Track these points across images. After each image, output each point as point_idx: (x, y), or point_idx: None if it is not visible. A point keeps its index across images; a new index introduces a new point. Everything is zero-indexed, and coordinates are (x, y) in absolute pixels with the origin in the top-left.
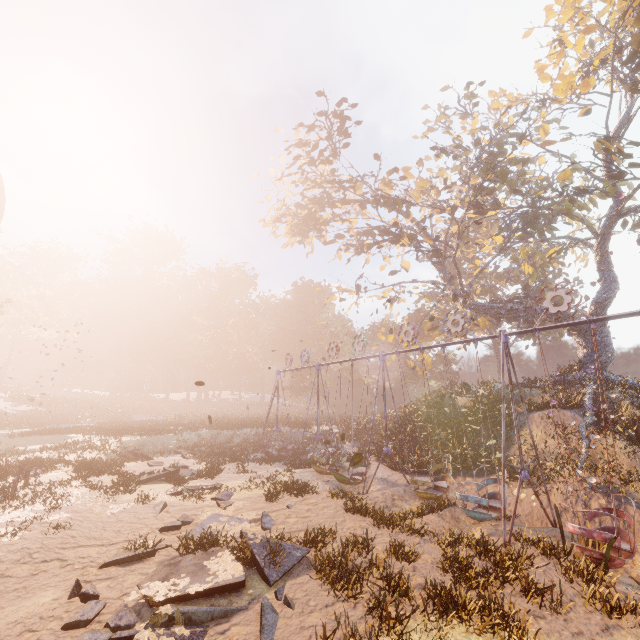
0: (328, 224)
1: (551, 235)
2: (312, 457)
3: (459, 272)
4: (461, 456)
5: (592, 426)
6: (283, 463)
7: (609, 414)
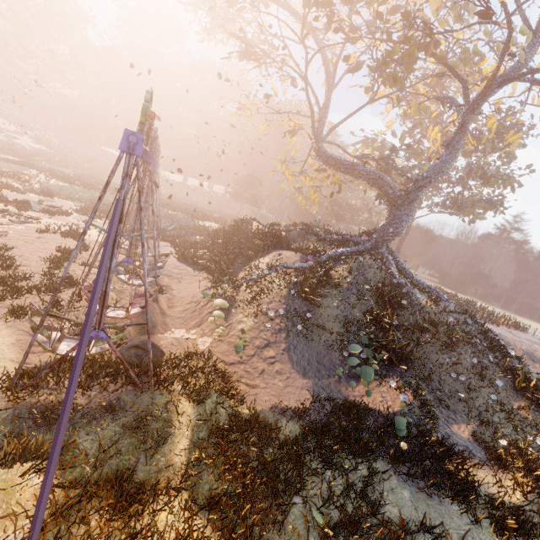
0: (233, 22)
1: (402, 87)
2: None
3: (312, 110)
4: (210, 259)
5: (301, 271)
6: None
7: (319, 267)
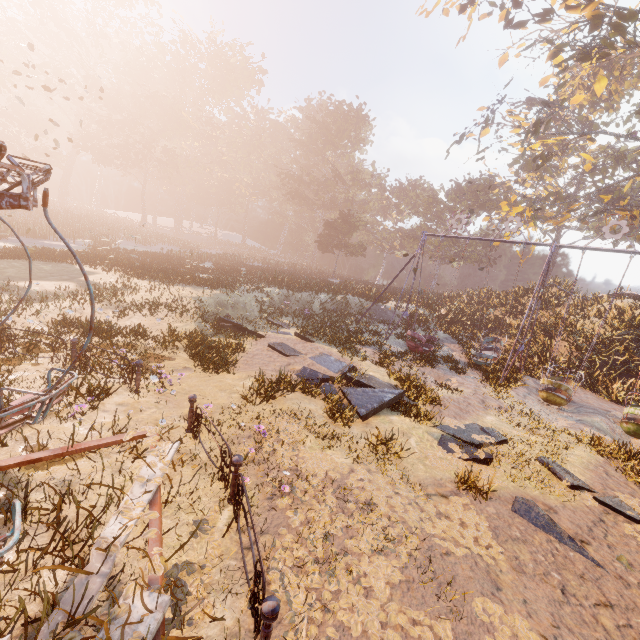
0: None
1: None
2: (558, 386)
3: None
4: None
5: None
6: (449, 368)
7: None
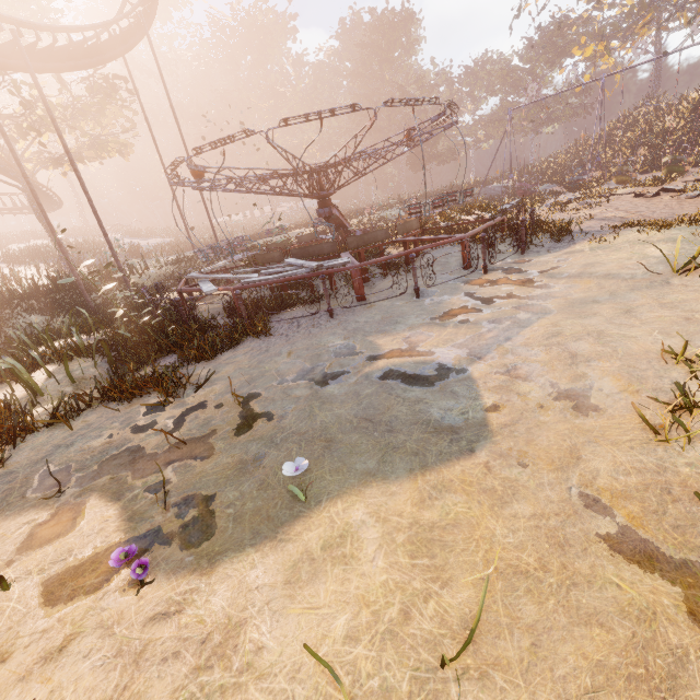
0: None
1: None
2: (621, 169)
3: None
4: None
5: None
6: (551, 195)
7: None
